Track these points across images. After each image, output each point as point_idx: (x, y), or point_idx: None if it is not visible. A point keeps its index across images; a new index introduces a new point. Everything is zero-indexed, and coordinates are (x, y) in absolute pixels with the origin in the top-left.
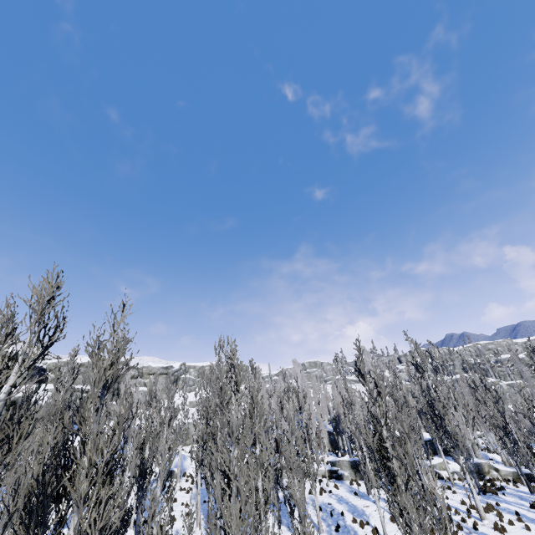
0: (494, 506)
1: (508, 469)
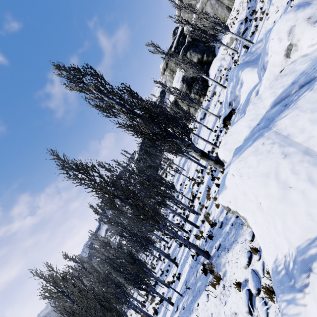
0: None
1: None
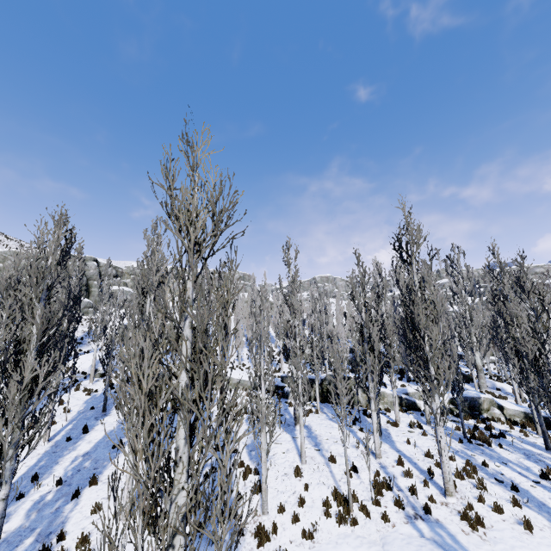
0: (478, 465)
1: (519, 408)
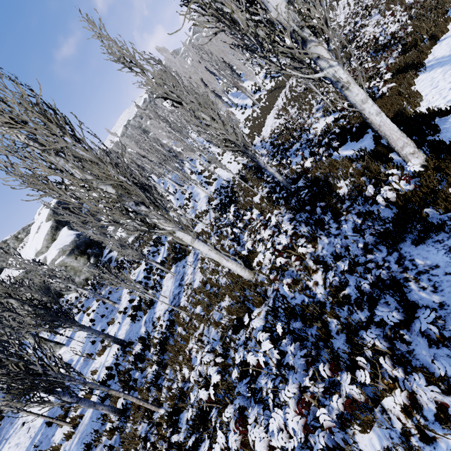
0: None
1: None
